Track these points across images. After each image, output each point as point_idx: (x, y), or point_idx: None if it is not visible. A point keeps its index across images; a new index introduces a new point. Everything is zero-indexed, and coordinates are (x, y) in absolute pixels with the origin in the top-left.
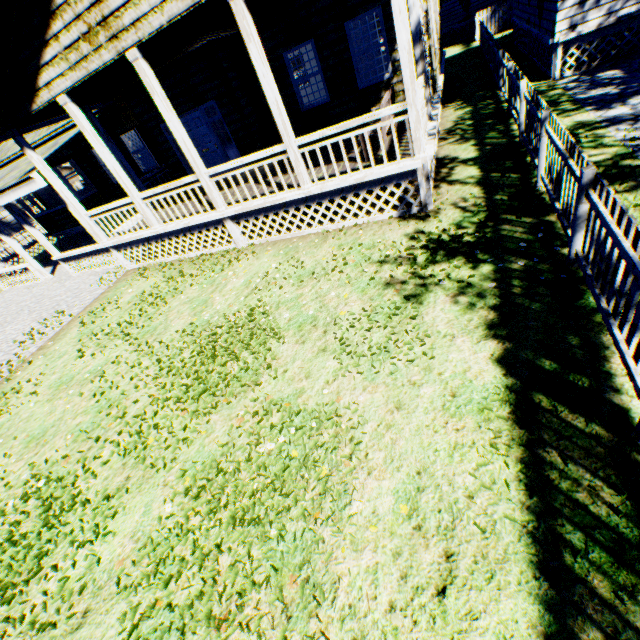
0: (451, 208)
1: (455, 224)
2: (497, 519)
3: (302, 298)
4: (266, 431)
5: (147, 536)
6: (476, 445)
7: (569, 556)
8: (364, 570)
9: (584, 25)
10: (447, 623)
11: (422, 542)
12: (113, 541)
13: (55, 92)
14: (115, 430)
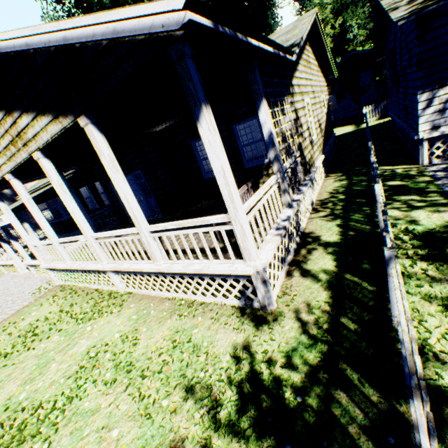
0: (291, 316)
1: (286, 352)
2: None
3: (94, 416)
4: None
5: None
6: None
7: None
8: None
9: (447, 126)
10: None
11: None
12: None
13: (4, 172)
14: None
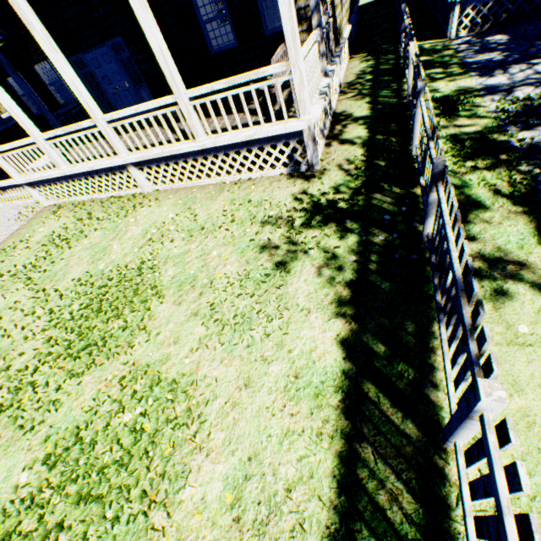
0: (335, 169)
1: (335, 187)
2: (306, 517)
3: (189, 254)
4: (128, 398)
5: (2, 505)
6: (305, 433)
7: None
8: None
9: None
10: None
11: (238, 536)
12: None
13: None
14: None
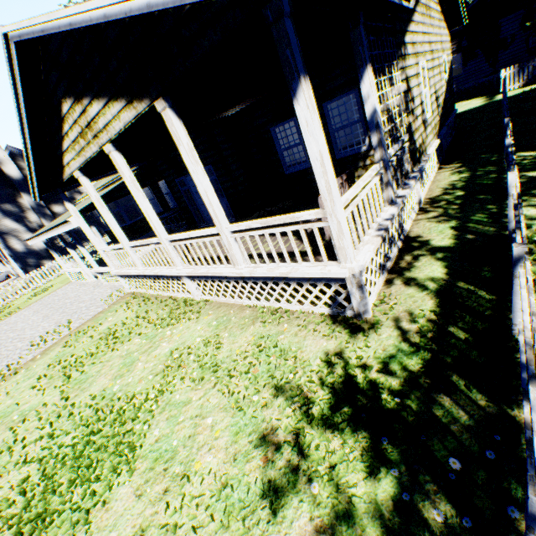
0: (389, 325)
1: (382, 358)
2: None
3: (187, 407)
4: None
5: None
6: None
7: None
8: None
9: None
10: None
11: None
12: None
13: (72, 169)
14: None
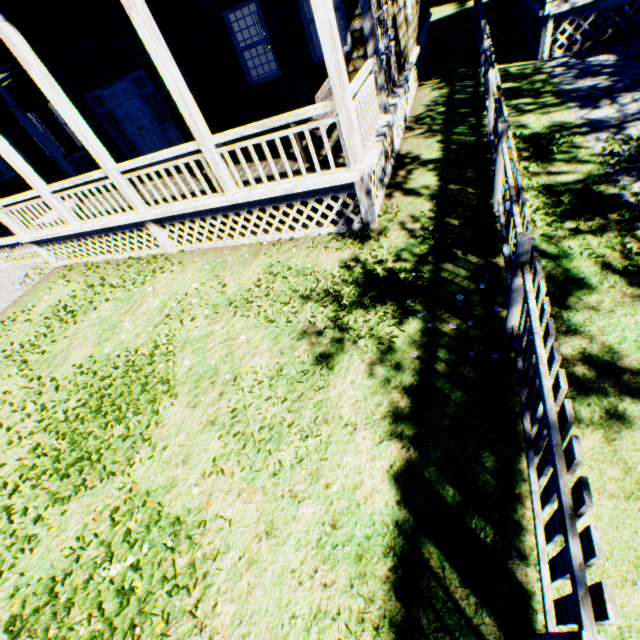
0: (396, 229)
1: (395, 253)
2: None
3: (211, 338)
4: (119, 540)
5: None
6: (341, 617)
7: None
8: None
9: None
10: None
11: None
12: None
13: None
14: None
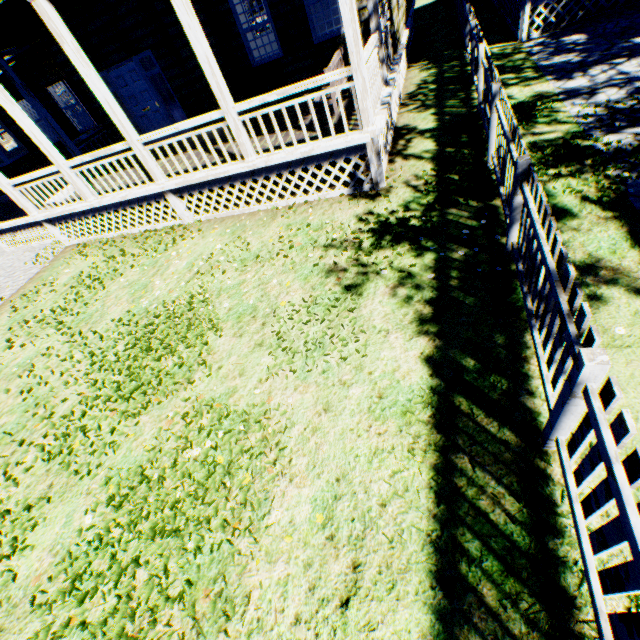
0: (403, 187)
1: (404, 205)
2: (405, 528)
3: (244, 285)
4: (195, 434)
5: (66, 549)
6: (395, 450)
7: (465, 565)
8: (275, 582)
9: None
10: (346, 635)
11: (333, 552)
12: (31, 555)
13: None
14: (40, 433)
